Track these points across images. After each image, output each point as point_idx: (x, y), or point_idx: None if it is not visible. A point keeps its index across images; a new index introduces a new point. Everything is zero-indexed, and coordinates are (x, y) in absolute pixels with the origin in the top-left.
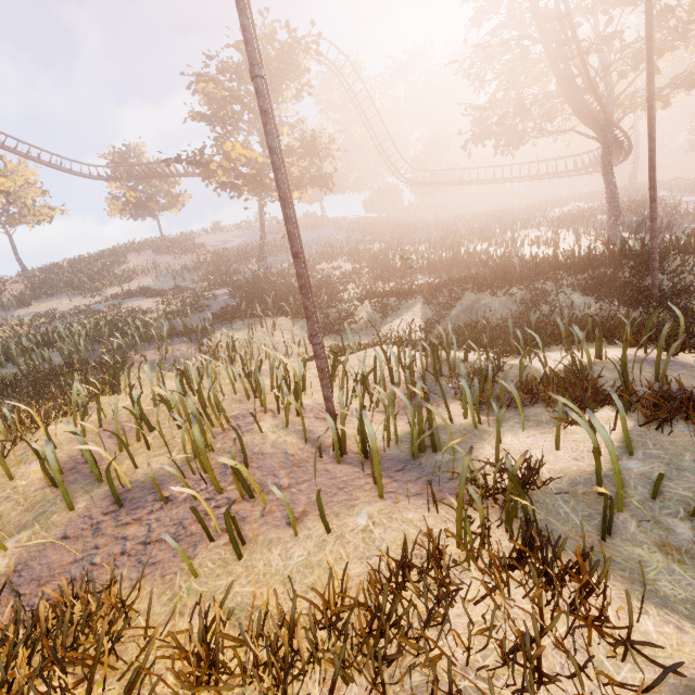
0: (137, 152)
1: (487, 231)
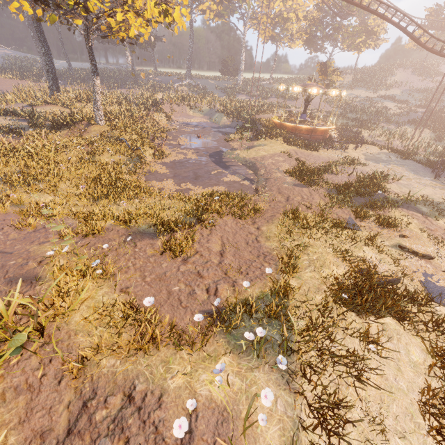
0: None
1: None
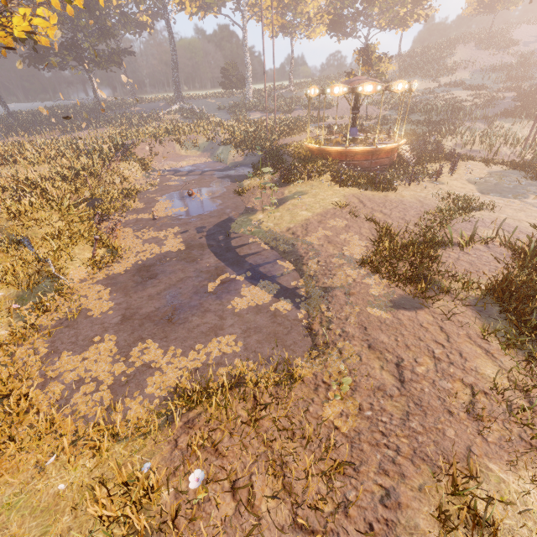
0: None
1: None
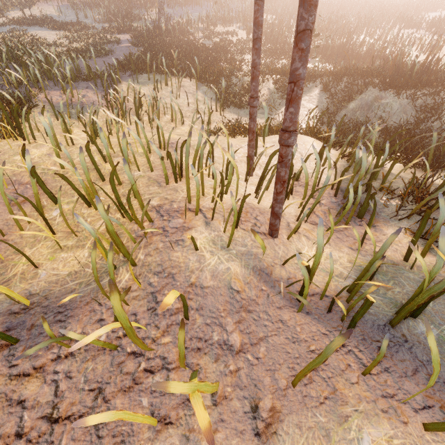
0: None
1: (370, 23)
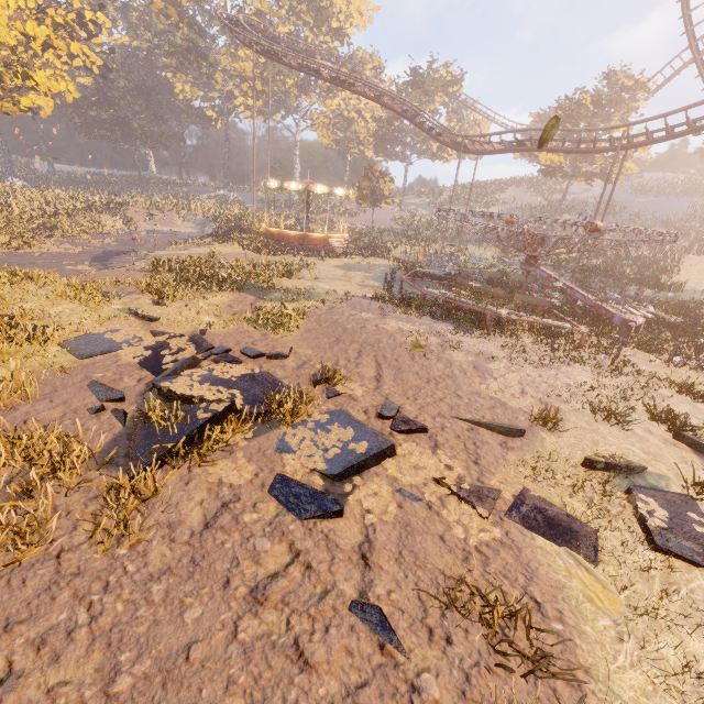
0: (554, 113)
1: None
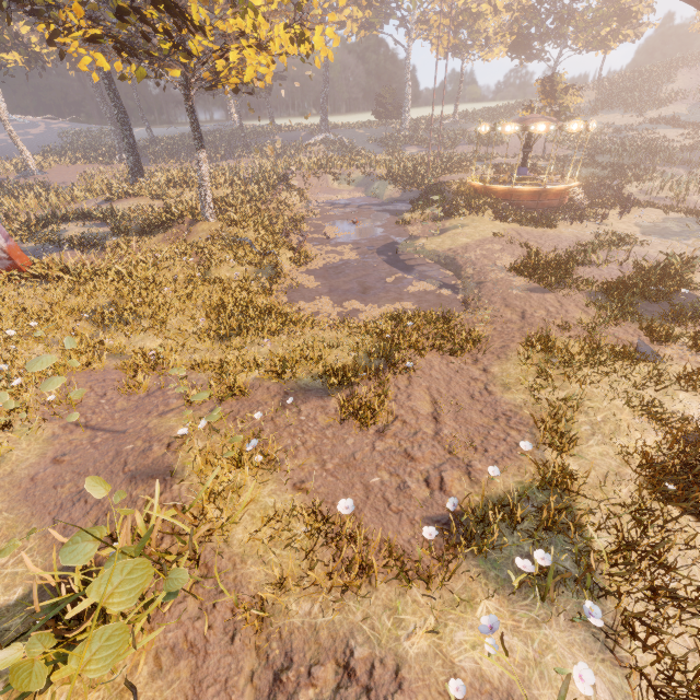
0: None
1: None
